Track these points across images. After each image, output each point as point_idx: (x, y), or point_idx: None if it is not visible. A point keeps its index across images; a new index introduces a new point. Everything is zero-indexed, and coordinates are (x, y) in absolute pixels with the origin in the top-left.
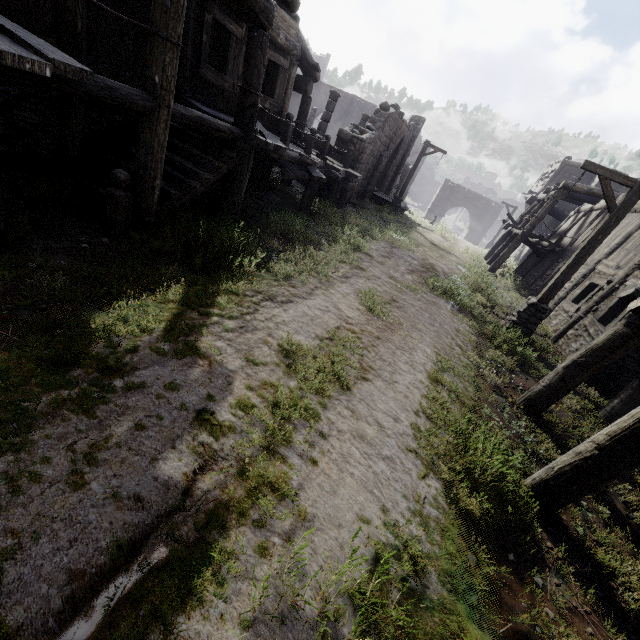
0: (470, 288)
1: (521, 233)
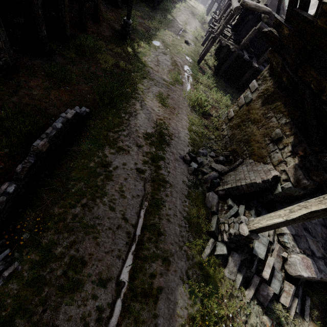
0: (201, 18)
1: (214, 1)
